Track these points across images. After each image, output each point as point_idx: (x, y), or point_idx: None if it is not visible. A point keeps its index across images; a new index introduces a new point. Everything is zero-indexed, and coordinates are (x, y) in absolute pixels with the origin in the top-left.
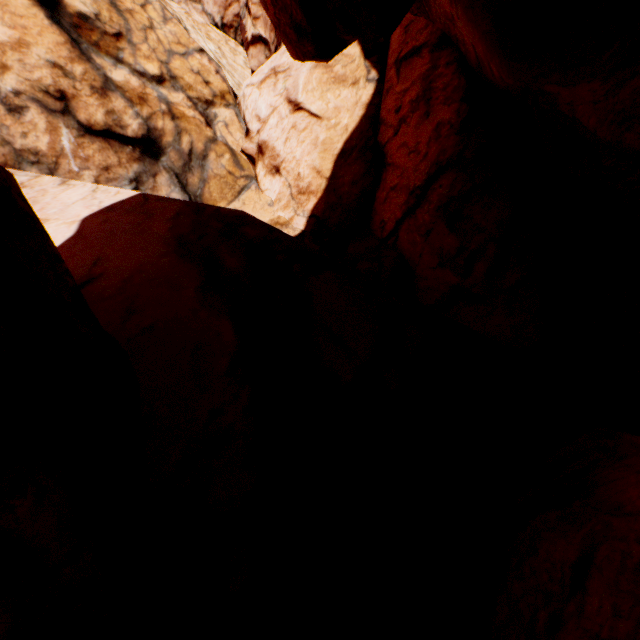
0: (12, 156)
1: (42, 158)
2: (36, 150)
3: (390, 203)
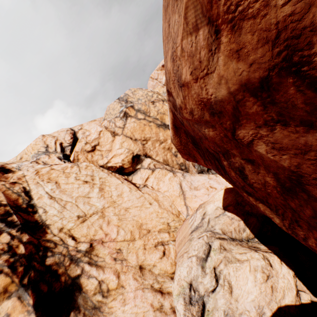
0: (179, 166)
1: (183, 164)
2: (181, 162)
3: None
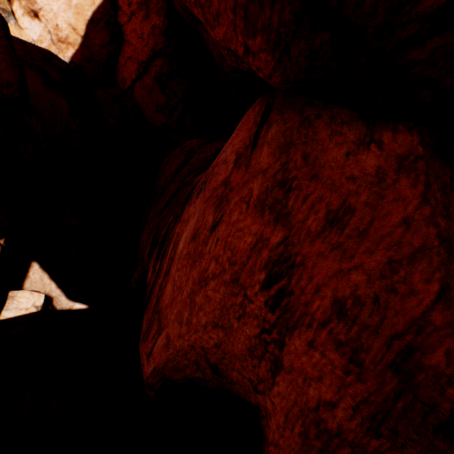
0: None
1: None
2: None
3: (128, 68)
